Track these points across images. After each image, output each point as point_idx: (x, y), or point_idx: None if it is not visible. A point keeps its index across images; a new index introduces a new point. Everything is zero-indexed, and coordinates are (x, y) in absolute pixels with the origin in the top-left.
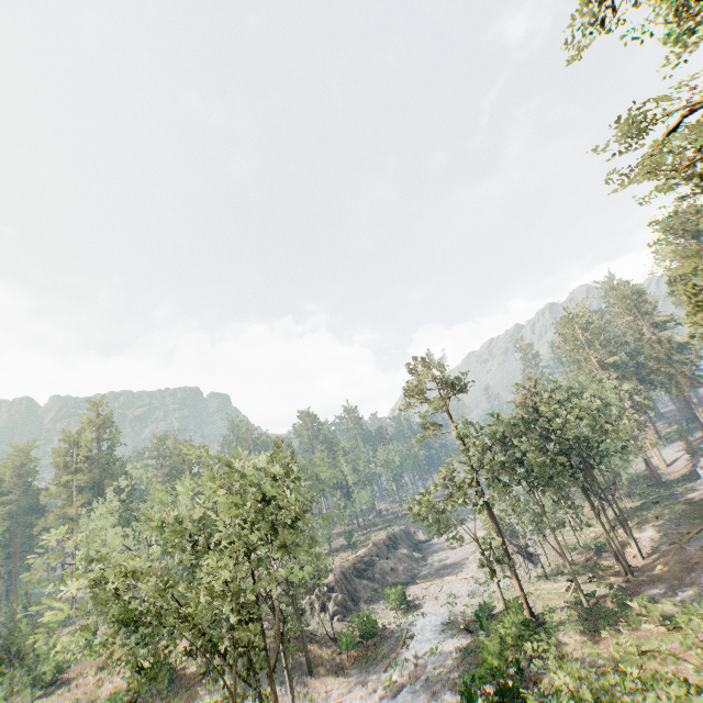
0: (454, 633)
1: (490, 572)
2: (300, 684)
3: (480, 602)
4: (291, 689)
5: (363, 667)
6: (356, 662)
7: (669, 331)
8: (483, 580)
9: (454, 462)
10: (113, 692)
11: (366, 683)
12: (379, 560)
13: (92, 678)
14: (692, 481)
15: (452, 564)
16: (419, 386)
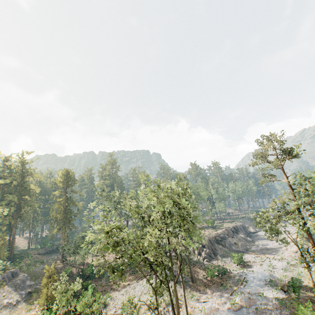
0: (273, 288)
1: (306, 267)
2: (187, 286)
3: (292, 277)
4: (183, 290)
5: (218, 288)
6: (215, 284)
7: None
8: (293, 263)
9: (283, 198)
10: (116, 263)
11: (220, 297)
12: (228, 237)
13: (110, 255)
14: None
15: (270, 248)
16: (262, 152)
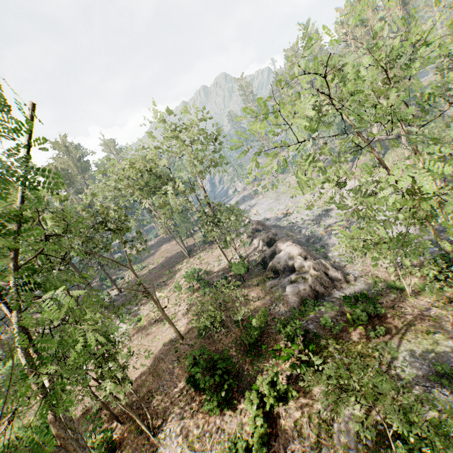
0: None
1: None
2: None
3: None
4: None
5: None
6: None
7: (419, 21)
8: None
9: None
10: None
11: None
12: None
13: None
14: (424, 129)
15: (318, 217)
16: None
